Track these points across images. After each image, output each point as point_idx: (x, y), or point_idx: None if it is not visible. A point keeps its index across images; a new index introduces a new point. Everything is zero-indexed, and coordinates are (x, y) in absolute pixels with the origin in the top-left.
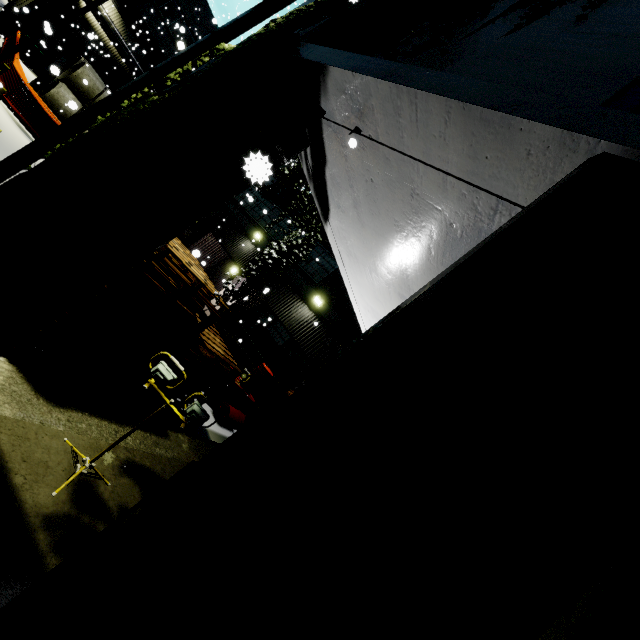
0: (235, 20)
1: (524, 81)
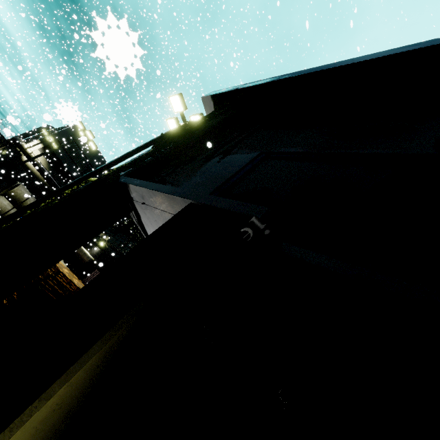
0: (102, 166)
1: (200, 182)
